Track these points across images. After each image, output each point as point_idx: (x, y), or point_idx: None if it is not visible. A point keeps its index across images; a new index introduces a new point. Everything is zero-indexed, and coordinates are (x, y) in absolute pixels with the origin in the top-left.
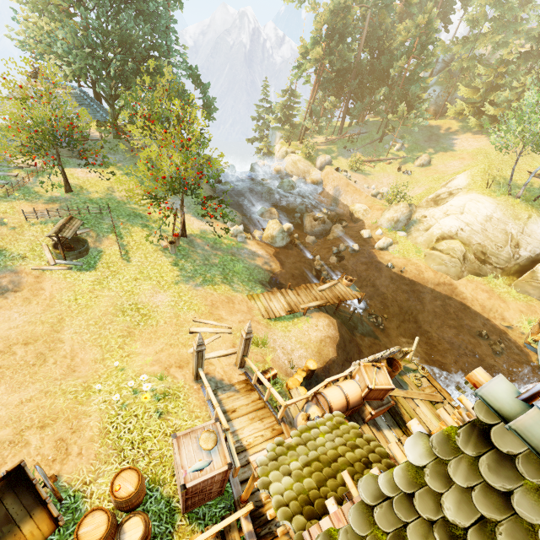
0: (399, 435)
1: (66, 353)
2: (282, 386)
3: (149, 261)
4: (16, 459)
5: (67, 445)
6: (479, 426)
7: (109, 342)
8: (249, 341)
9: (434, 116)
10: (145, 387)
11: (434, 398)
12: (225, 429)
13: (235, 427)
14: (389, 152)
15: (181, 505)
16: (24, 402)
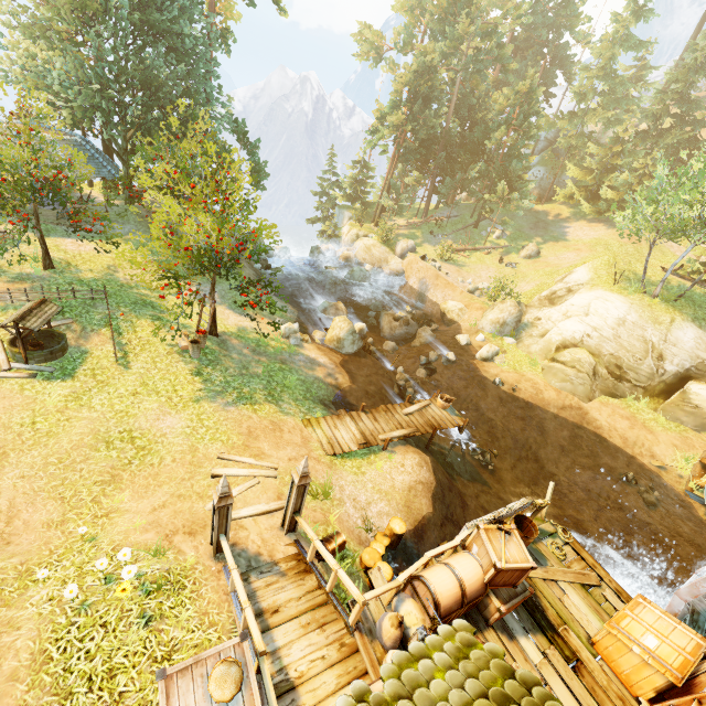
0: (544, 646)
1: None
2: (353, 561)
3: (159, 368)
4: None
5: None
6: None
7: (77, 491)
8: (304, 489)
9: (539, 201)
10: (125, 572)
11: (588, 579)
12: (259, 652)
13: (277, 642)
14: (487, 240)
15: None
16: None
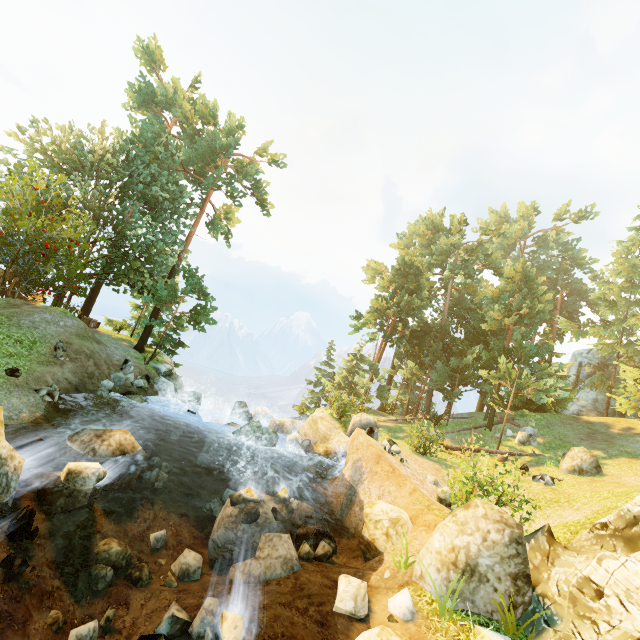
0: None
1: None
2: None
3: None
4: None
5: None
6: None
7: None
8: None
9: None
10: None
11: None
12: None
13: None
14: (504, 443)
15: None
16: None
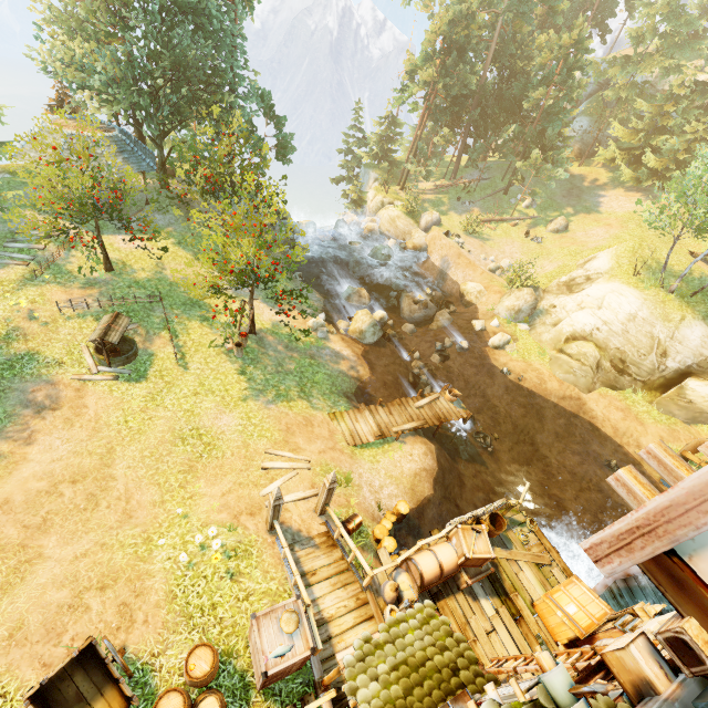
0: (497, 606)
1: (120, 493)
2: (368, 536)
3: (211, 369)
4: (78, 626)
5: (132, 610)
6: (539, 707)
7: (168, 479)
8: (332, 490)
9: (579, 158)
10: (215, 544)
11: (542, 560)
12: (307, 605)
13: (316, 594)
14: (515, 209)
15: (259, 686)
16: (80, 558)
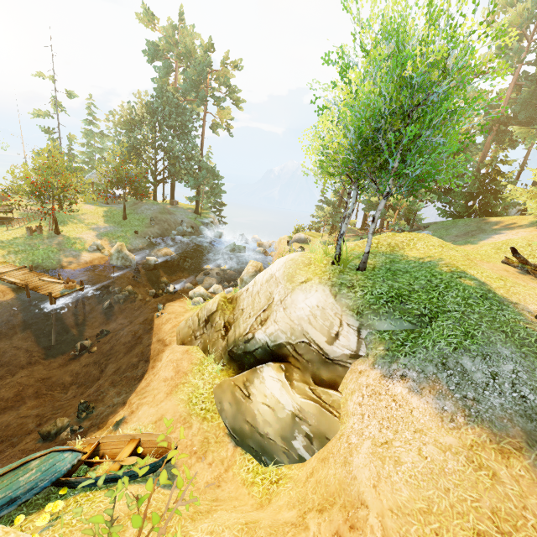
0: None
1: None
2: None
3: (11, 233)
4: None
5: None
6: None
7: None
8: None
9: None
10: None
11: None
12: None
13: None
14: None
15: None
16: None
